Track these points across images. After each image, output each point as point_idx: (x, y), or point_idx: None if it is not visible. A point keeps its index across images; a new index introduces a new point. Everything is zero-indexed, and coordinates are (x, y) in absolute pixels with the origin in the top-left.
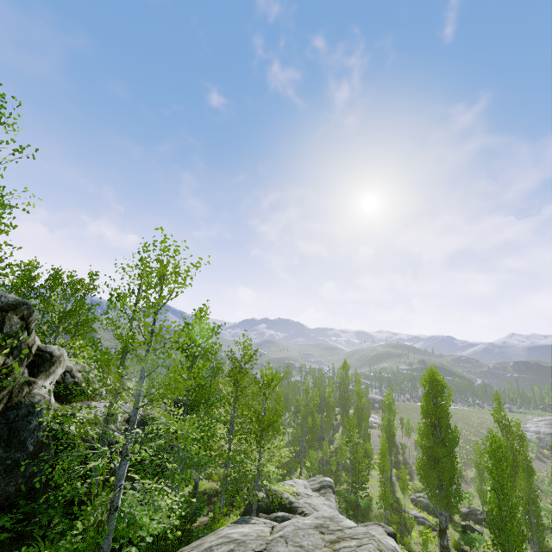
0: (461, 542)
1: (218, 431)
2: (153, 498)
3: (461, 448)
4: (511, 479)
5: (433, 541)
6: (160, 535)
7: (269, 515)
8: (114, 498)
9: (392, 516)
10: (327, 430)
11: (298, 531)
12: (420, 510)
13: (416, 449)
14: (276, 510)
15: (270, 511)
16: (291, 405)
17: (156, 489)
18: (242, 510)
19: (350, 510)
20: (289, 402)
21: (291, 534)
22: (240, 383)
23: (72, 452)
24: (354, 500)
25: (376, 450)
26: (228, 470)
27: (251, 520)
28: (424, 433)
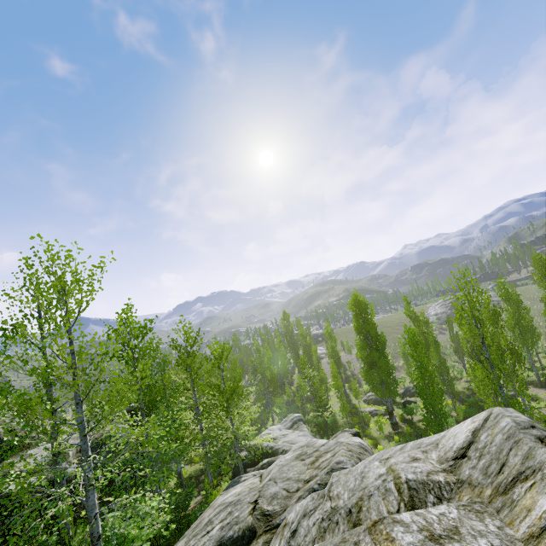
0: (405, 415)
1: (185, 419)
2: (137, 508)
3: (389, 347)
4: (427, 355)
5: (386, 423)
6: (158, 535)
7: (256, 467)
8: (92, 530)
9: (353, 419)
10: (285, 376)
11: (283, 468)
12: (372, 405)
13: (358, 362)
14: (260, 460)
15: (255, 463)
16: (247, 368)
17: (136, 500)
18: (231, 474)
19: (321, 430)
20: (245, 365)
21: (277, 474)
22: (192, 367)
23: (23, 510)
24: (322, 422)
25: (329, 375)
26: (207, 447)
27: (241, 479)
28: (361, 346)
